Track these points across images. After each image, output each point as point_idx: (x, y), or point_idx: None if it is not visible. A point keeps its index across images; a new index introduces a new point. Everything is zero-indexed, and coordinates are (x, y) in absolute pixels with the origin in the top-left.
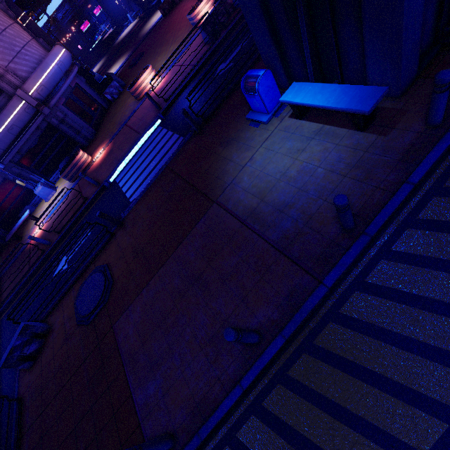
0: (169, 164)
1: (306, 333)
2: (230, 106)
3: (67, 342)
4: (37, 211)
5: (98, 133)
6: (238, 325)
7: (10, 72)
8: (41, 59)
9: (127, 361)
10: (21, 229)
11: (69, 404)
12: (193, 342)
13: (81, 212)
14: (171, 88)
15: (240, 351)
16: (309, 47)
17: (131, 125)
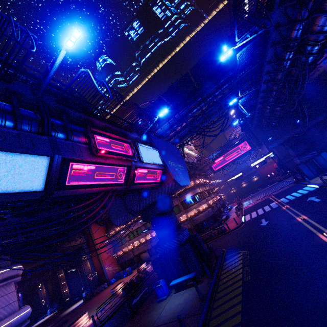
0: None
1: None
2: (146, 304)
3: None
4: None
5: None
6: None
7: None
8: (17, 310)
9: None
10: None
11: None
12: None
13: None
14: (102, 317)
15: None
16: (174, 269)
17: None
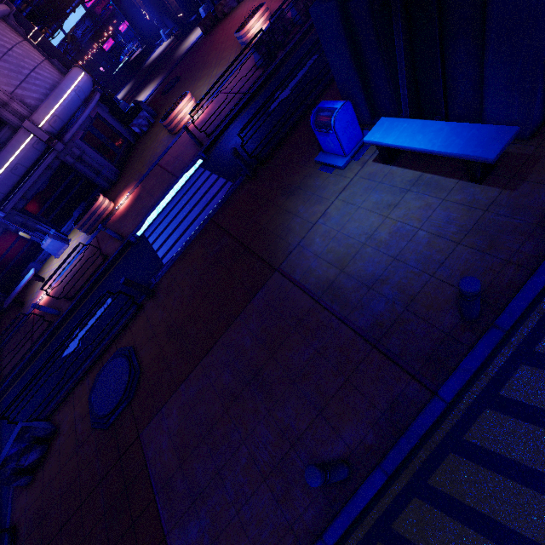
0: (213, 217)
1: (415, 467)
2: (292, 145)
3: (78, 451)
4: (44, 270)
5: (122, 173)
6: (316, 449)
7: (17, 99)
8: (54, 84)
9: (159, 488)
10: (23, 292)
11: (79, 544)
12: (252, 468)
13: (99, 274)
14: (215, 120)
15: (320, 487)
16: (406, 73)
17: (165, 165)
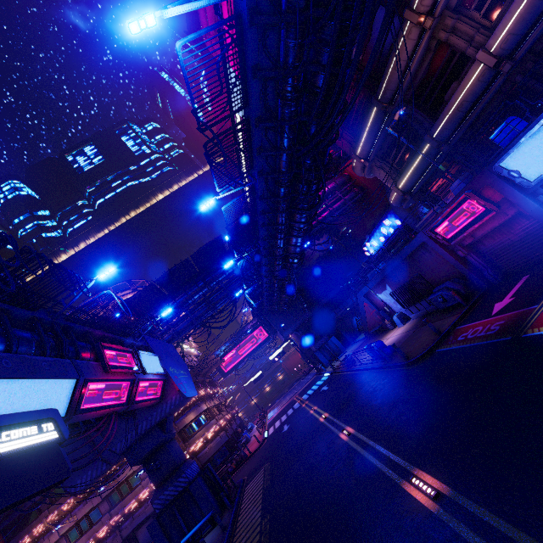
0: None
1: None
2: None
3: None
4: None
5: None
6: None
7: None
8: None
9: None
10: None
11: None
12: None
13: None
14: None
15: None
16: (183, 522)
17: None
